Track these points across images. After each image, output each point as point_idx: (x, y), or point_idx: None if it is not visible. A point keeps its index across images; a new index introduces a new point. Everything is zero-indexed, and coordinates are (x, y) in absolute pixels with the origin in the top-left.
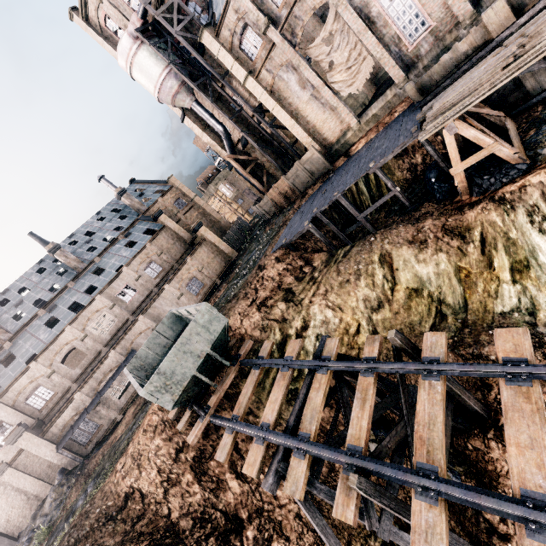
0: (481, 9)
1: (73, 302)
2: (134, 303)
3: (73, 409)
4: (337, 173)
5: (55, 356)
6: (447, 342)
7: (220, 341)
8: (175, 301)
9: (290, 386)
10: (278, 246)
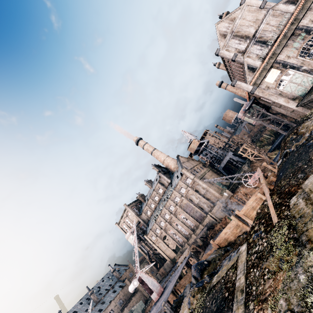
0: (188, 240)
1: None
2: None
3: None
4: (172, 268)
5: None
6: None
7: (143, 311)
8: None
9: None
10: None
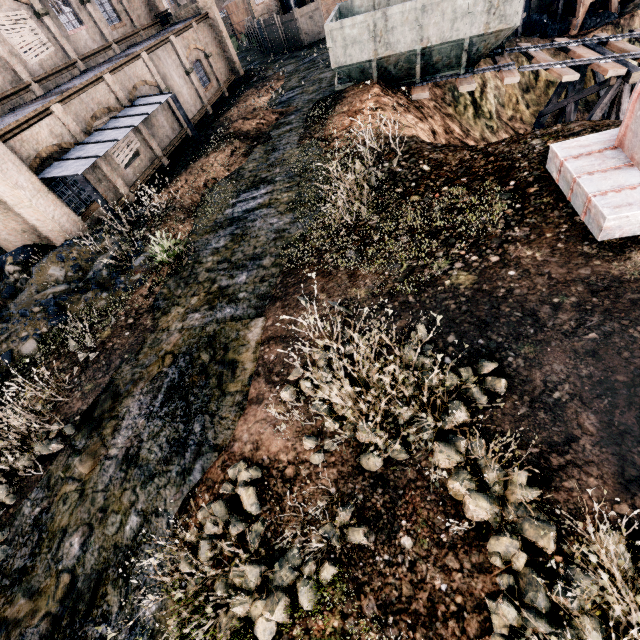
0: None
1: None
2: (80, 41)
3: (52, 133)
4: None
5: None
6: (582, 109)
7: None
8: (182, 74)
9: (488, 123)
10: None
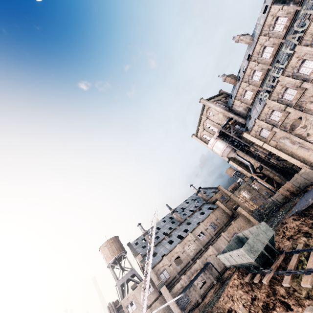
0: None
1: (179, 235)
2: (204, 241)
3: (181, 284)
4: None
5: (172, 257)
6: None
7: (271, 242)
8: (226, 243)
9: None
10: (293, 213)
